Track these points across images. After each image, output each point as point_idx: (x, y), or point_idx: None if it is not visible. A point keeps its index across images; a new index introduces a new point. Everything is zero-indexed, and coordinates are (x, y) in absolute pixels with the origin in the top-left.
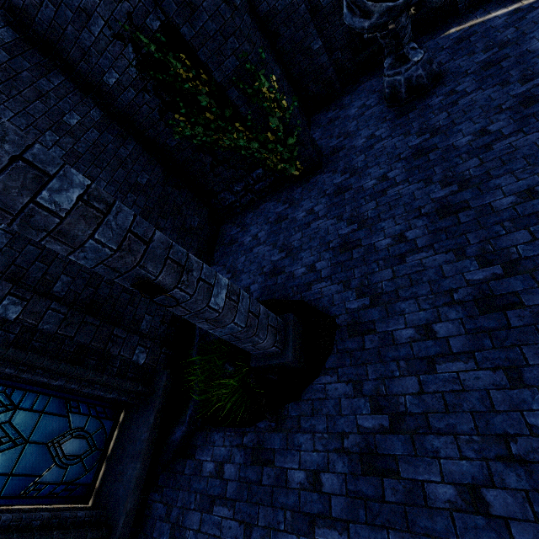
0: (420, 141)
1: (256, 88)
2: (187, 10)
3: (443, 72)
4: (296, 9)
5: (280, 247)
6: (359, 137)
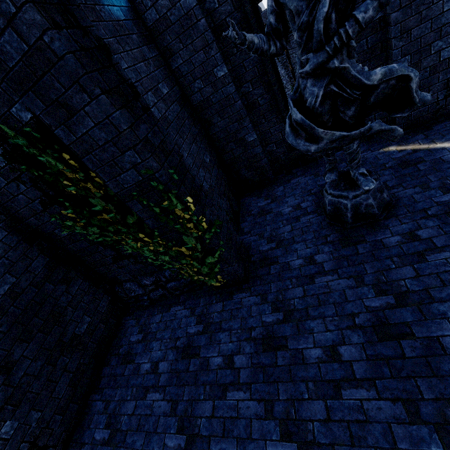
0: (382, 304)
1: (165, 206)
2: (61, 111)
3: (394, 201)
4: (231, 103)
5: (180, 416)
6: (294, 253)
